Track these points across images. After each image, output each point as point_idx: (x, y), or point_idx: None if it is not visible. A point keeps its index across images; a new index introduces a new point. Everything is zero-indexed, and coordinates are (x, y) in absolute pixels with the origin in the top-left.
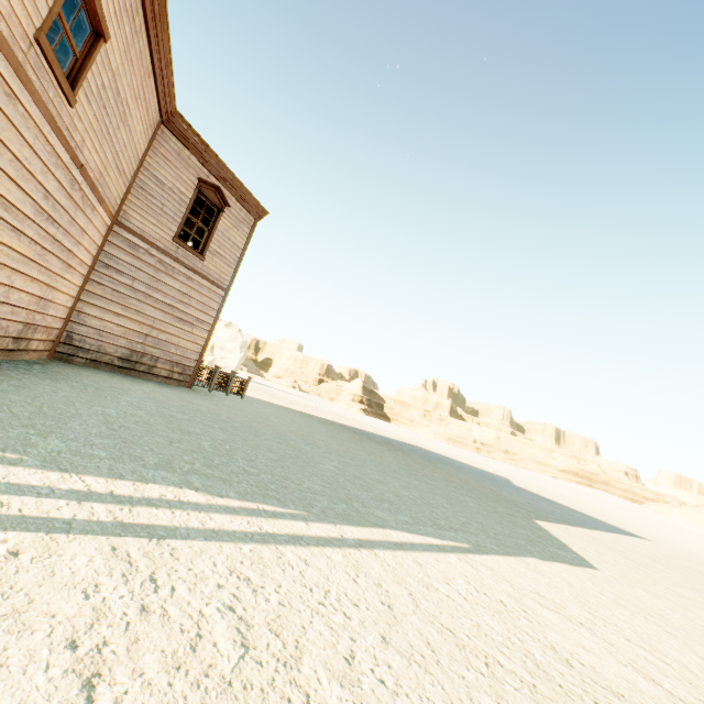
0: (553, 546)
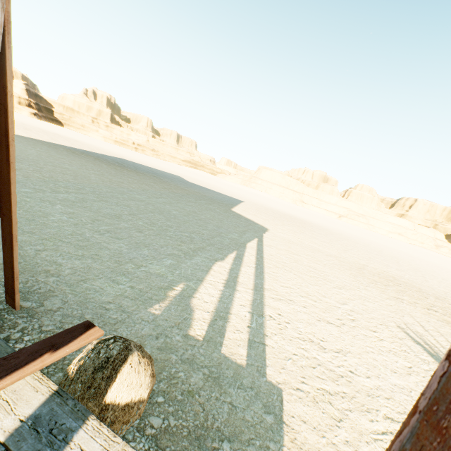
0: (254, 223)
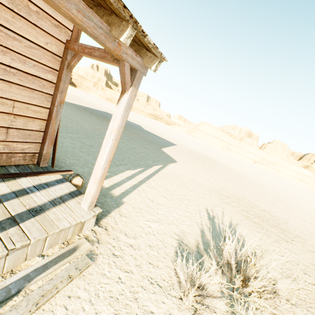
0: (170, 158)
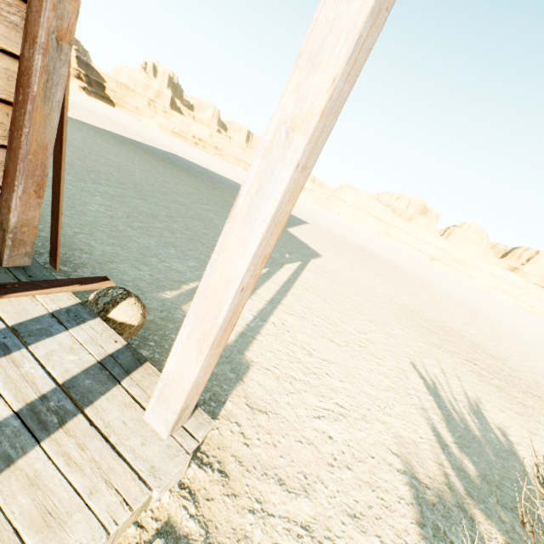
0: (307, 247)
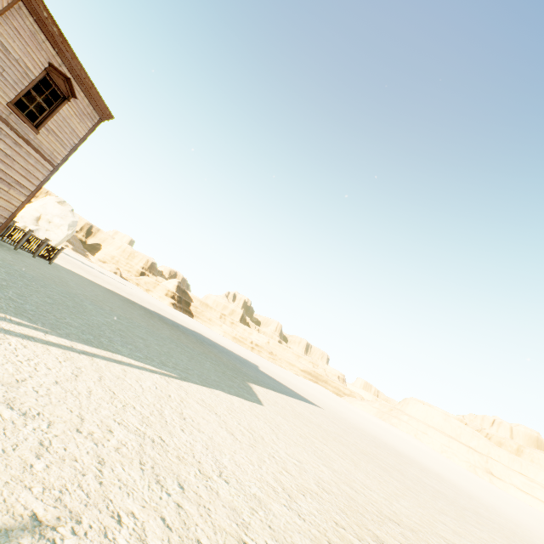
0: (246, 392)
